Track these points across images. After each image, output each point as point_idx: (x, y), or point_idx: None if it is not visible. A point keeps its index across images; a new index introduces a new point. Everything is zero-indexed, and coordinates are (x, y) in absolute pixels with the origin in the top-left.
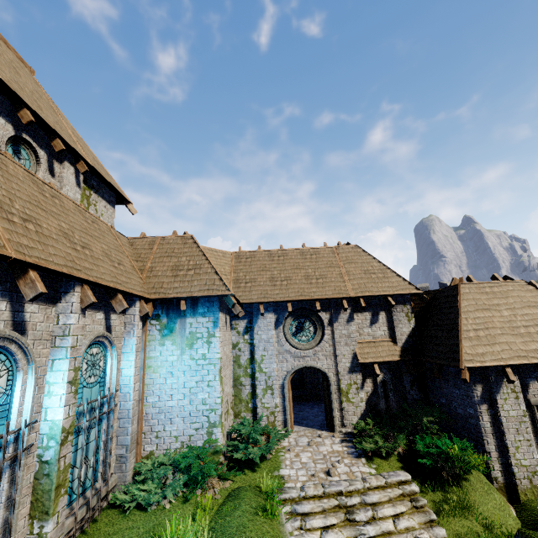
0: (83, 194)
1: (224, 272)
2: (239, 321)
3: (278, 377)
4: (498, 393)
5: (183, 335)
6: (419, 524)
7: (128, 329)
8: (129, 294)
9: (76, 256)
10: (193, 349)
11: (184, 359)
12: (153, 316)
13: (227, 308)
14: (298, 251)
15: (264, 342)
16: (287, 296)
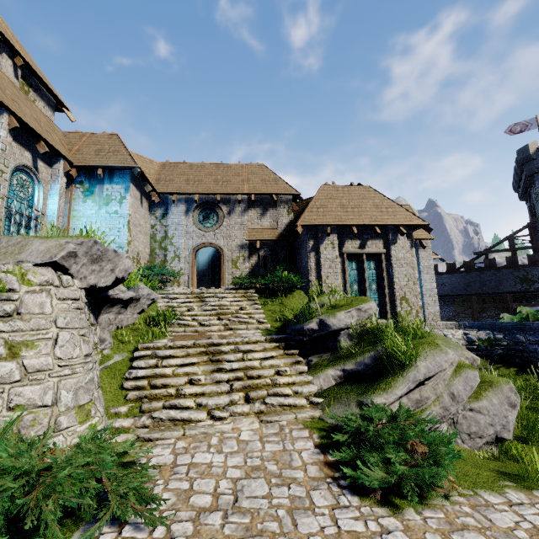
0: (22, 88)
1: (148, 173)
2: (158, 209)
3: (185, 250)
4: (322, 244)
5: (101, 197)
6: (247, 305)
7: (54, 179)
8: (53, 148)
9: (6, 99)
10: (109, 206)
11: (101, 213)
12: (78, 182)
13: (144, 193)
14: (214, 165)
15: (175, 224)
16: (196, 191)
